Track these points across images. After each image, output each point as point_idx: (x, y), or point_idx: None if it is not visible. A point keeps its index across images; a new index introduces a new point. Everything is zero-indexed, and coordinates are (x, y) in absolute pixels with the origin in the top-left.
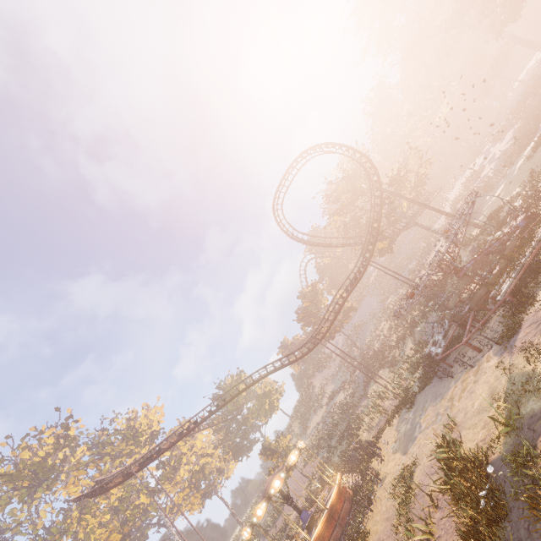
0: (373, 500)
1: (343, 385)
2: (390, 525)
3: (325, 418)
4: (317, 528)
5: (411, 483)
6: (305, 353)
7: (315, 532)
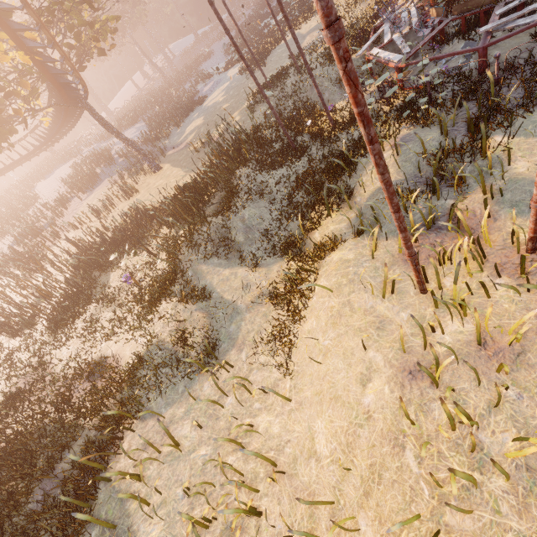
0: None
1: None
2: None
3: None
4: None
5: None
6: None
7: None
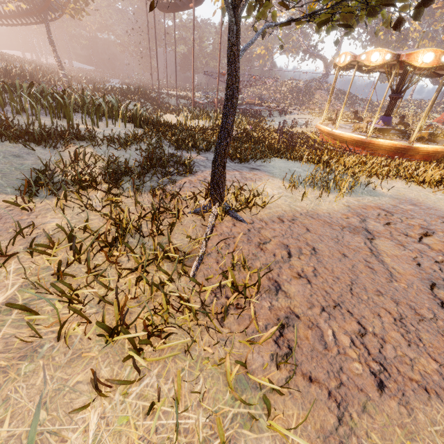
0: None
1: None
2: None
3: None
4: None
5: None
6: None
7: None
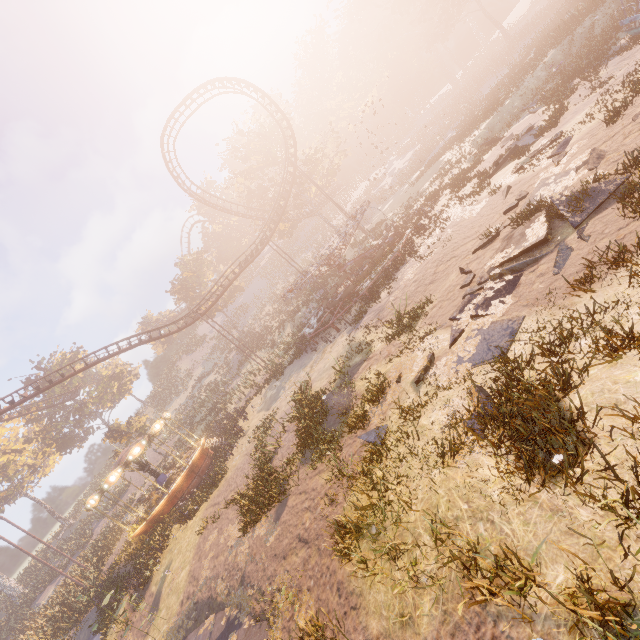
0: (235, 448)
1: (215, 367)
2: (250, 453)
3: (190, 400)
4: (177, 482)
5: (270, 425)
6: (182, 328)
7: (175, 485)
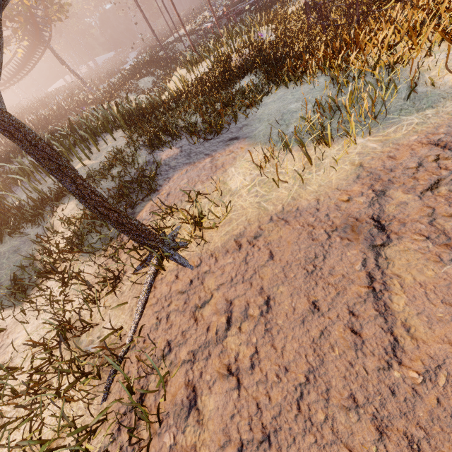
0: None
1: None
2: None
3: None
4: None
5: None
6: None
7: None
